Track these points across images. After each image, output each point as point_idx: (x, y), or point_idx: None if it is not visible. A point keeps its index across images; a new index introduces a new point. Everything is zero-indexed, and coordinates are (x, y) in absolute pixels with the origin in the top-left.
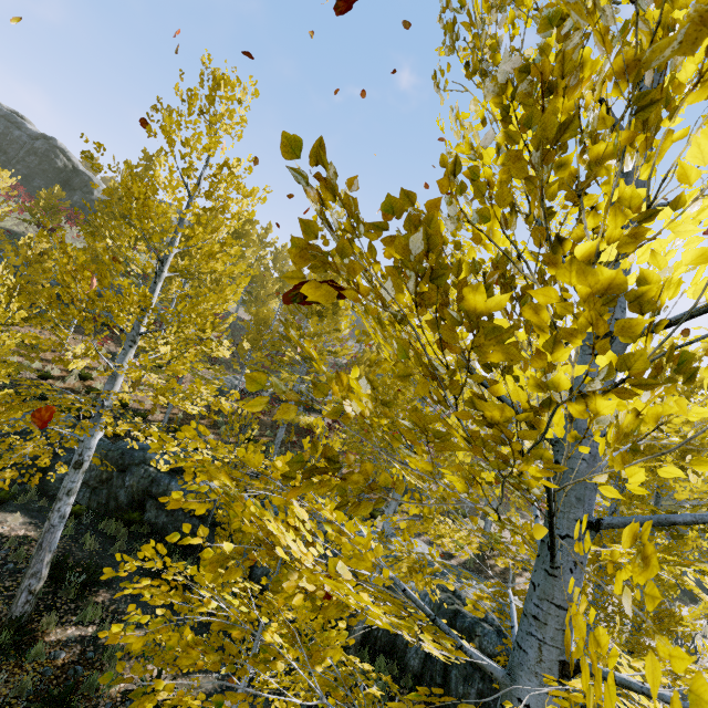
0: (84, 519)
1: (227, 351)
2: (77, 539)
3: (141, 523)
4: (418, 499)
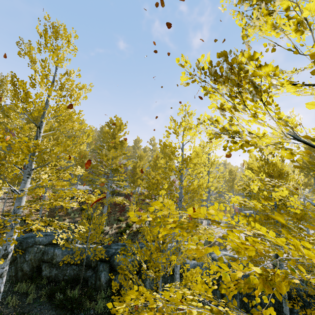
0: (3, 288)
1: (82, 171)
2: (2, 302)
3: (40, 279)
4: (243, 215)
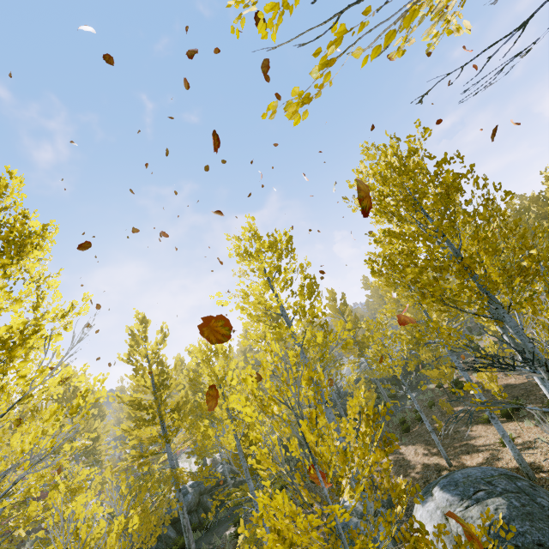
0: None
1: None
2: None
3: None
4: None
